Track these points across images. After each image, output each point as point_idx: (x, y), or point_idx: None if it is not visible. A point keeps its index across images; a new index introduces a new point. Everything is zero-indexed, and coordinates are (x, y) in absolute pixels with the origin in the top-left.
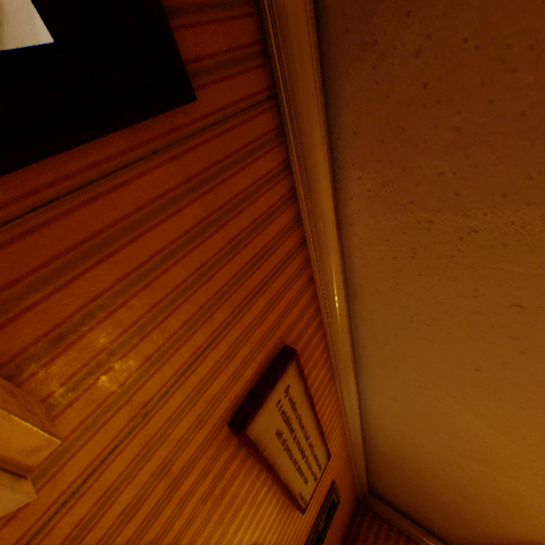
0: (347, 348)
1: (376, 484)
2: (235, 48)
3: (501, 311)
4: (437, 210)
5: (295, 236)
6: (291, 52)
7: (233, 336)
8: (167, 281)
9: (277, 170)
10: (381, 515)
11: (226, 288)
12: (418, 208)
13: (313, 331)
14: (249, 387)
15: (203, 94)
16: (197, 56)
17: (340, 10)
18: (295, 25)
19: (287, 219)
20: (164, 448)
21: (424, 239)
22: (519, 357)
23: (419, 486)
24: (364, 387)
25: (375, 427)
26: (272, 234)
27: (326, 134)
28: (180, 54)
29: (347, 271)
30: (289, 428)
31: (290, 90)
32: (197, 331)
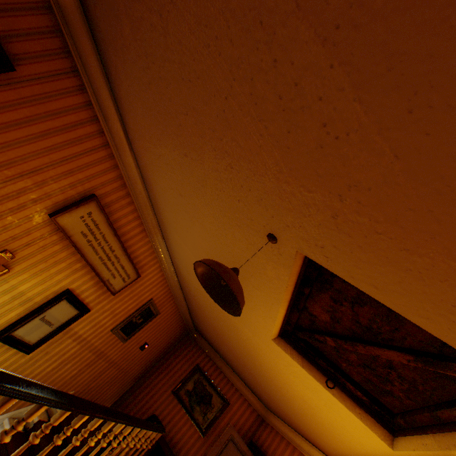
0: (152, 216)
1: (196, 322)
2: (49, 50)
3: (179, 197)
4: (150, 143)
5: (101, 140)
6: (85, 54)
7: (52, 174)
8: (9, 136)
9: (82, 105)
10: (197, 342)
11: (46, 150)
12: (146, 140)
13: (122, 196)
14: (65, 203)
15: (29, 67)
16: (25, 53)
17: (101, 44)
18: (85, 44)
19: (92, 130)
20: (8, 205)
21: (152, 156)
22: (191, 223)
23: (204, 317)
24: (169, 245)
25: (180, 274)
26: (81, 135)
27: (112, 94)
28: (8, 55)
29: (141, 169)
30: (94, 236)
31: (86, 71)
32: (27, 163)
